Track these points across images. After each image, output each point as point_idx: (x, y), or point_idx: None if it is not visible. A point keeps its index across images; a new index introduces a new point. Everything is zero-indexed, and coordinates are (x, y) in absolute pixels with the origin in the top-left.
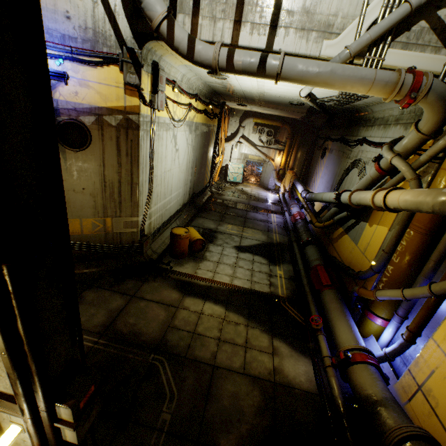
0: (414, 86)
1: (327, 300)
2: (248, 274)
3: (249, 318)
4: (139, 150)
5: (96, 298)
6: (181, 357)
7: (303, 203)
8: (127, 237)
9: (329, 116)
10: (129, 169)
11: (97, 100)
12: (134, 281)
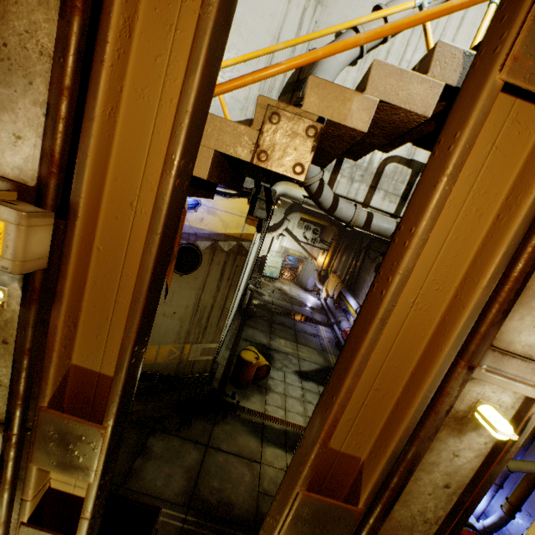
0: None
1: None
2: None
3: None
4: (240, 274)
5: (166, 449)
6: None
7: None
8: (200, 365)
9: None
10: (225, 293)
11: (219, 227)
12: (202, 422)
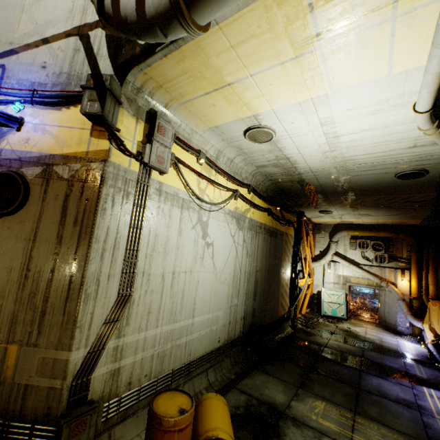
0: None
1: None
2: None
3: None
4: (96, 215)
5: None
6: None
7: None
8: (39, 399)
9: None
10: (73, 248)
11: (52, 147)
12: None
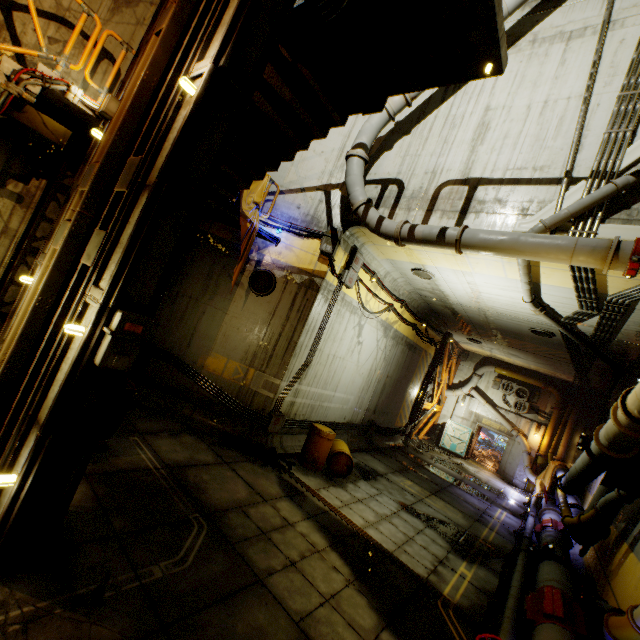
0: (636, 249)
1: (541, 638)
2: (399, 537)
3: (362, 577)
4: (311, 309)
5: (190, 443)
6: (227, 540)
7: (559, 497)
8: (260, 400)
9: (606, 361)
10: (294, 325)
11: (294, 261)
12: (238, 454)
